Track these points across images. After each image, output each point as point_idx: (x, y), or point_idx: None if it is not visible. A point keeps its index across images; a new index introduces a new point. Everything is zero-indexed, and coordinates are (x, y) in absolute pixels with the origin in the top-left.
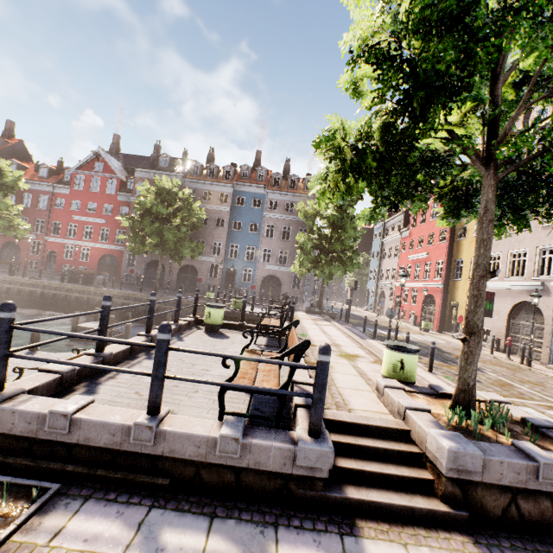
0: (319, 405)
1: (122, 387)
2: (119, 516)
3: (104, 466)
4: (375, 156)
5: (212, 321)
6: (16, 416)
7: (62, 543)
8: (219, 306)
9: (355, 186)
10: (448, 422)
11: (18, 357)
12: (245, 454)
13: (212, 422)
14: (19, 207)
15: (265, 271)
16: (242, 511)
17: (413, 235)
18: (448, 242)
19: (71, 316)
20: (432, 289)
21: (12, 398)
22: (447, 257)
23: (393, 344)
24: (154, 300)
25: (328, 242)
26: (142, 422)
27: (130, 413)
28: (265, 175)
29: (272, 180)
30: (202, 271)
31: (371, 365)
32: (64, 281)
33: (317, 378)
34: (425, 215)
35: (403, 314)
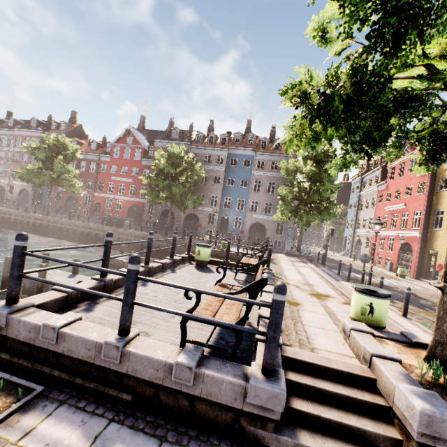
0: (272, 344)
1: (114, 308)
2: (82, 425)
3: (83, 375)
4: (343, 100)
5: (200, 258)
6: (21, 325)
7: (28, 443)
8: (206, 245)
9: (323, 132)
10: (422, 377)
11: (27, 277)
12: (198, 384)
13: (173, 348)
14: (76, 171)
15: (253, 219)
16: (191, 439)
17: (390, 188)
18: (427, 193)
19: (77, 247)
20: (409, 237)
21: (22, 310)
22: (425, 207)
23: (362, 287)
24: (151, 238)
25: (307, 194)
26: (110, 341)
27: (106, 332)
28: (254, 140)
29: (260, 143)
30: (202, 219)
31: (341, 305)
32: (104, 224)
33: (271, 317)
34: (403, 169)
35: (379, 260)
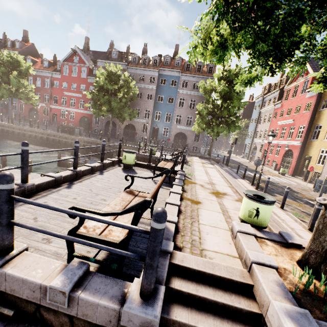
0: (149, 271)
1: (27, 212)
2: None
3: None
4: None
5: (126, 162)
6: None
7: None
8: (131, 152)
9: (230, 38)
10: (296, 290)
11: None
12: (74, 306)
13: (57, 265)
14: (32, 86)
15: (177, 130)
16: None
17: (284, 106)
18: (312, 111)
19: None
20: (292, 146)
21: None
22: (308, 123)
23: (252, 193)
24: (77, 146)
25: (219, 110)
26: None
27: None
28: (180, 63)
29: (185, 66)
30: (138, 128)
31: (234, 202)
32: (60, 131)
33: (149, 244)
34: (296, 91)
35: (268, 161)
